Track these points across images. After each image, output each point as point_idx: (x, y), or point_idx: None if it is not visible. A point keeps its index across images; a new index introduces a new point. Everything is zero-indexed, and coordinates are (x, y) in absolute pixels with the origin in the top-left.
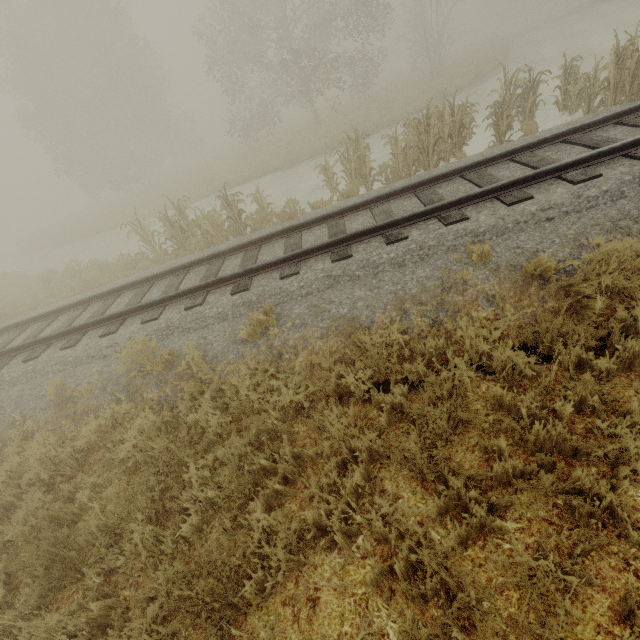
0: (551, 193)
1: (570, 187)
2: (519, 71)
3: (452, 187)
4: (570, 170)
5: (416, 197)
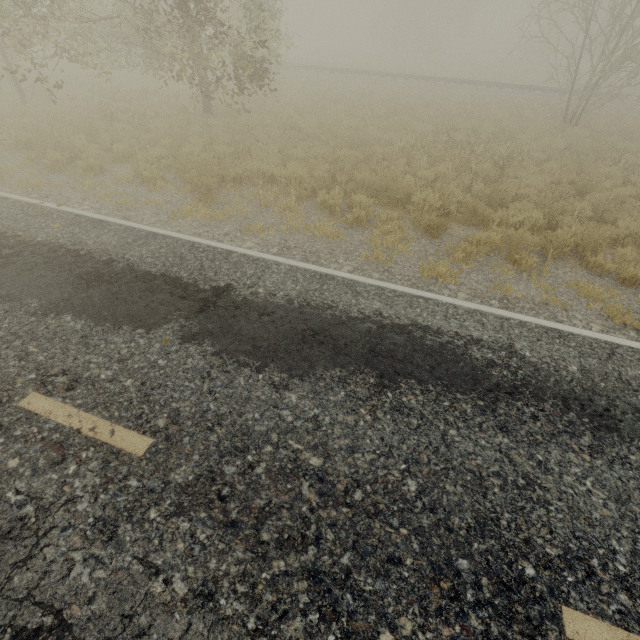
0: None
1: None
2: None
3: None
4: None
5: None
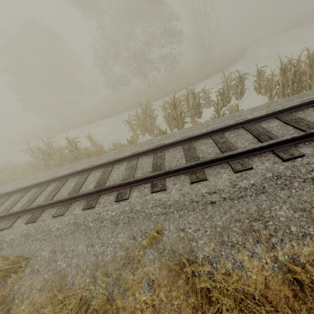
0: (219, 177)
1: (231, 174)
2: (231, 73)
3: (173, 153)
4: (235, 158)
5: (153, 157)
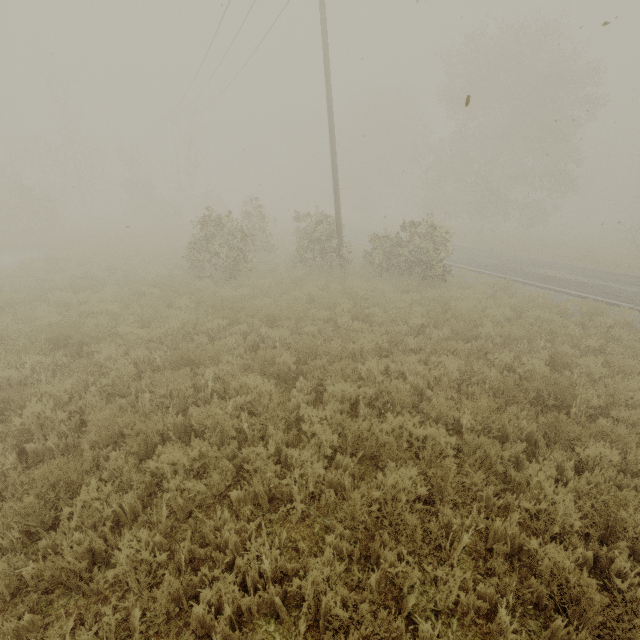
0: None
1: None
2: None
3: None
4: None
5: None
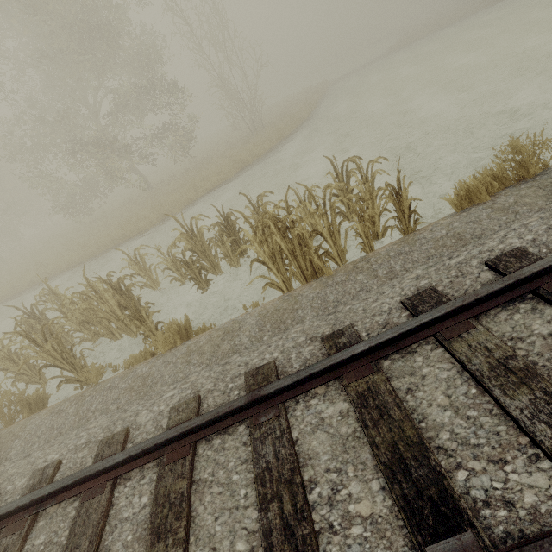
0: None
1: None
2: (196, 219)
3: None
4: None
5: None
